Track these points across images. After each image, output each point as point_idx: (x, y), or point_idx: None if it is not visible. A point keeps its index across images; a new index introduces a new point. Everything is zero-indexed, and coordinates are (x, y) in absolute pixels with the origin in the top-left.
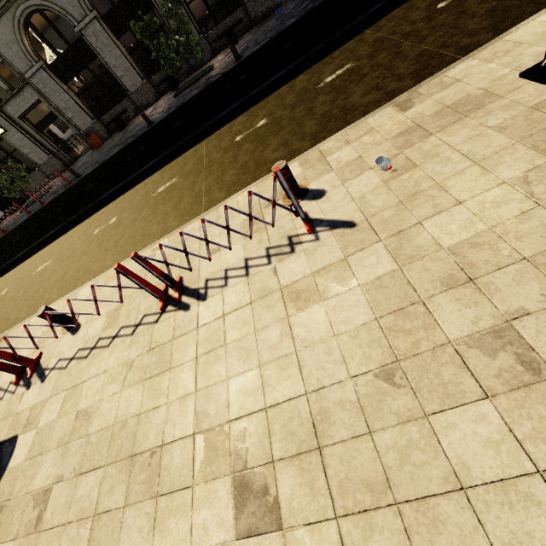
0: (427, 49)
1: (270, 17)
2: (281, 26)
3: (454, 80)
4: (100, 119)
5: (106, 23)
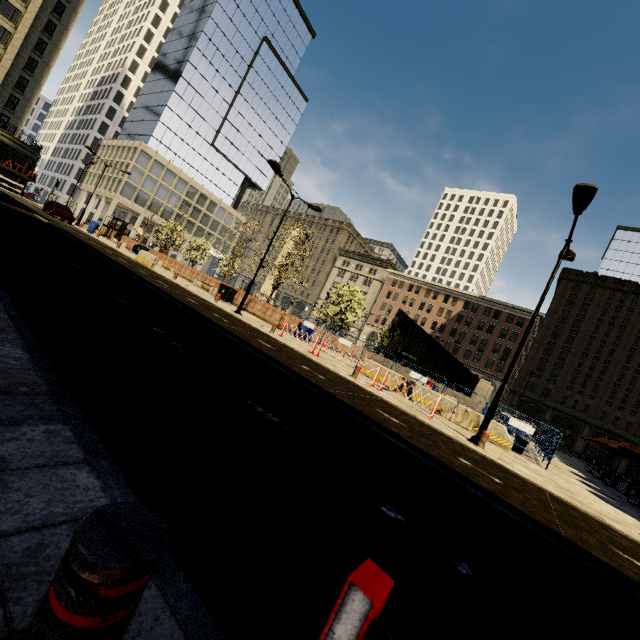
0: (204, 302)
1: None
2: None
3: (231, 312)
4: None
5: None
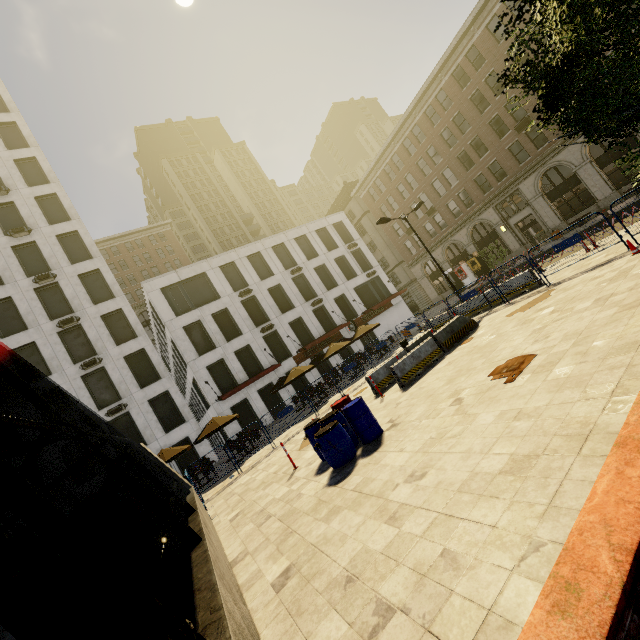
0: None
1: None
2: None
3: None
4: (566, 221)
5: (596, 163)
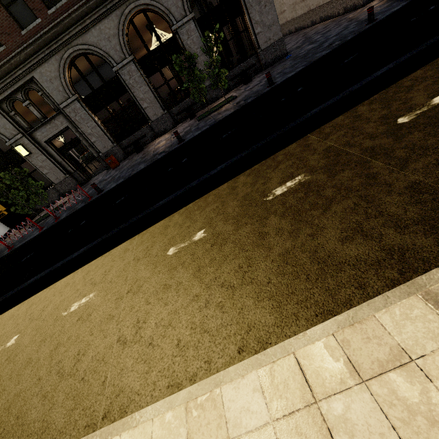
0: None
1: (280, 62)
2: (309, 58)
3: None
4: (119, 144)
5: (140, 65)
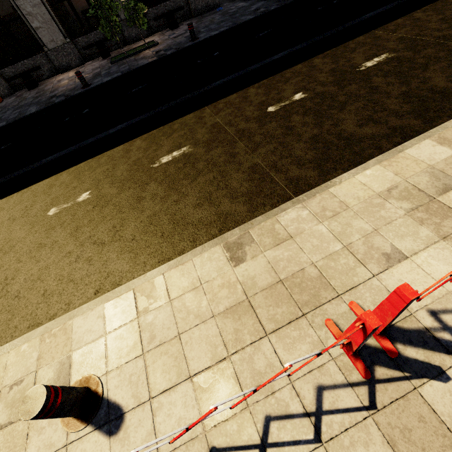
0: None
1: (211, 13)
2: (235, 19)
3: None
4: None
5: None
